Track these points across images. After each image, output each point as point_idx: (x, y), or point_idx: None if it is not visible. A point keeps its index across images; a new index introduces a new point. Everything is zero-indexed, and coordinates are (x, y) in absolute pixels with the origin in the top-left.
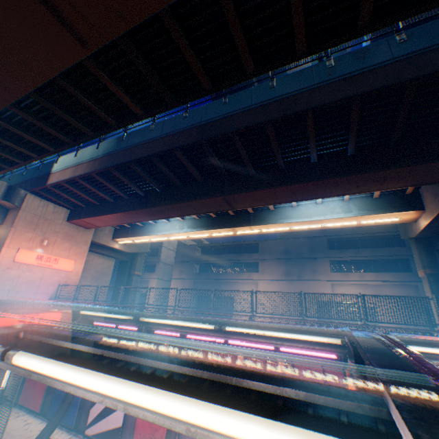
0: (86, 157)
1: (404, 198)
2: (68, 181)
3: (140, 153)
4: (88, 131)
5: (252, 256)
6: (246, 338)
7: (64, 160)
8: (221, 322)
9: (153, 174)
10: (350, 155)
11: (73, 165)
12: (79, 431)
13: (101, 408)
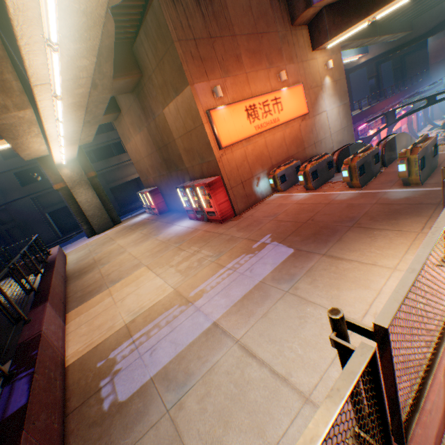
0: None
1: (364, 48)
2: None
3: None
4: None
5: None
6: None
7: None
8: None
9: None
10: (400, 22)
11: None
12: None
13: None
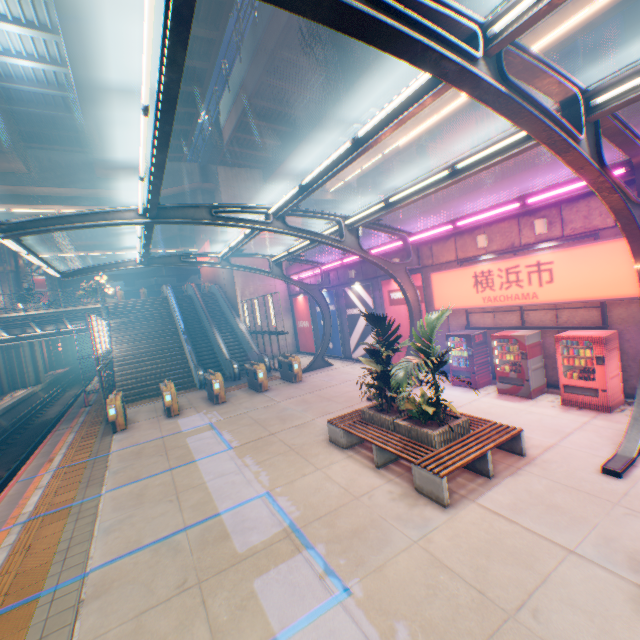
0: (237, 84)
1: None
2: (237, 129)
3: (278, 26)
4: (210, 34)
5: None
6: (379, 135)
7: (223, 106)
8: (361, 140)
9: (311, 54)
10: None
11: (232, 106)
12: (348, 359)
13: (357, 338)
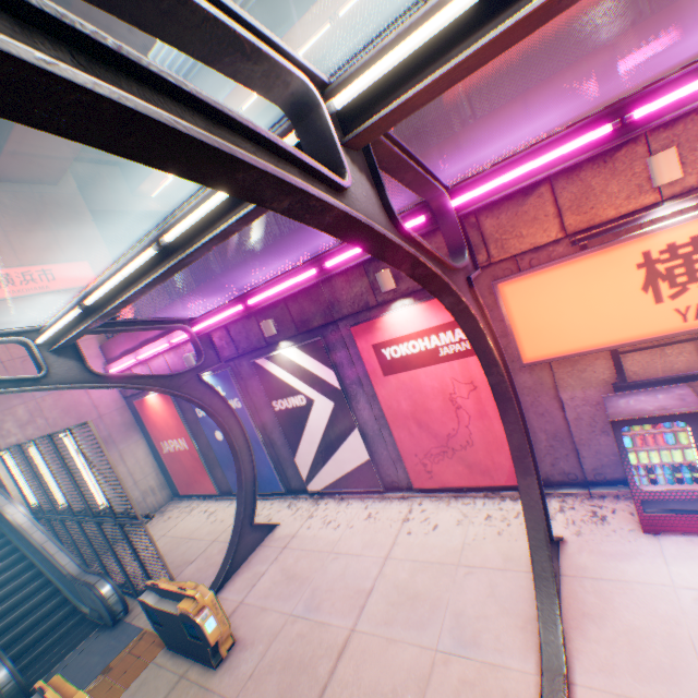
0: None
1: None
2: None
3: None
4: None
5: (428, 106)
6: None
7: None
8: None
9: None
10: None
11: None
12: (298, 492)
13: (313, 451)
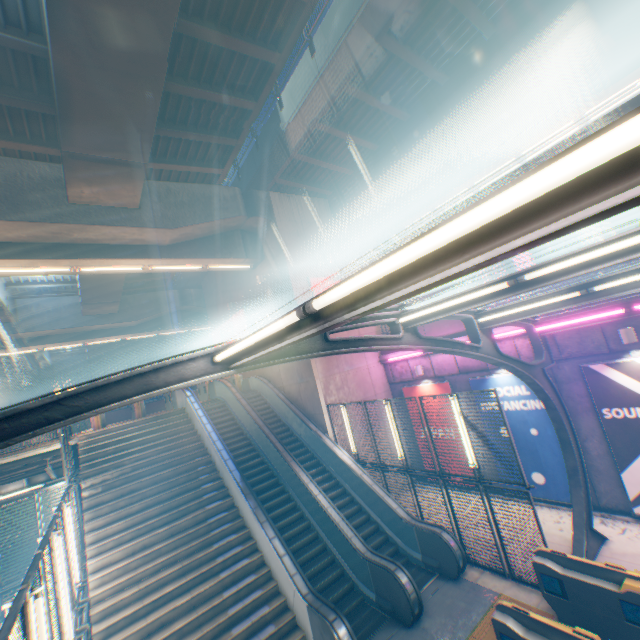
0: (340, 27)
1: None
2: (328, 111)
3: None
4: None
5: None
6: None
7: (291, 90)
8: None
9: None
10: None
11: (320, 74)
12: (607, 511)
13: None
